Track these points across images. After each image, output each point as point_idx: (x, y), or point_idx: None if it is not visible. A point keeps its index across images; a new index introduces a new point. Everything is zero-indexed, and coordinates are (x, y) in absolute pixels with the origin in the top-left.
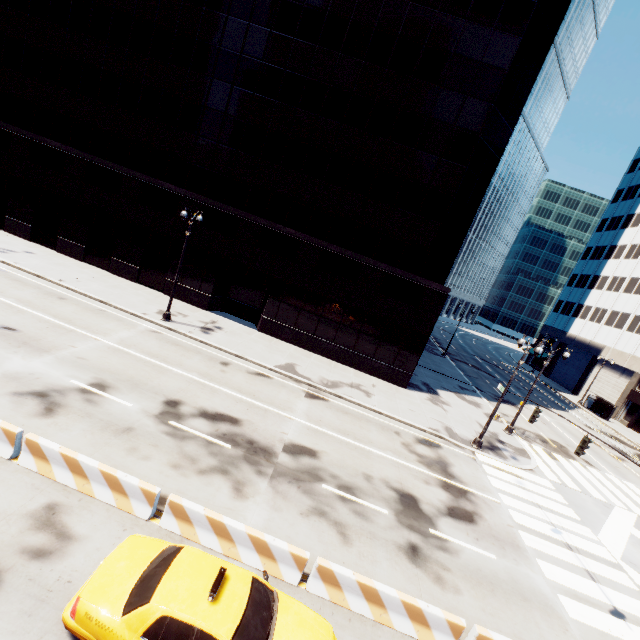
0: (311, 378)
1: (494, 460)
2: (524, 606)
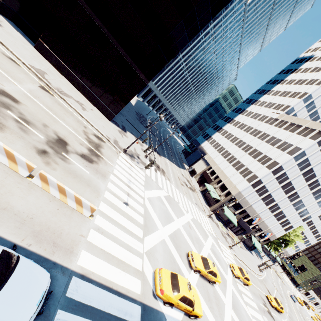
0: (51, 83)
1: (127, 158)
2: (85, 186)
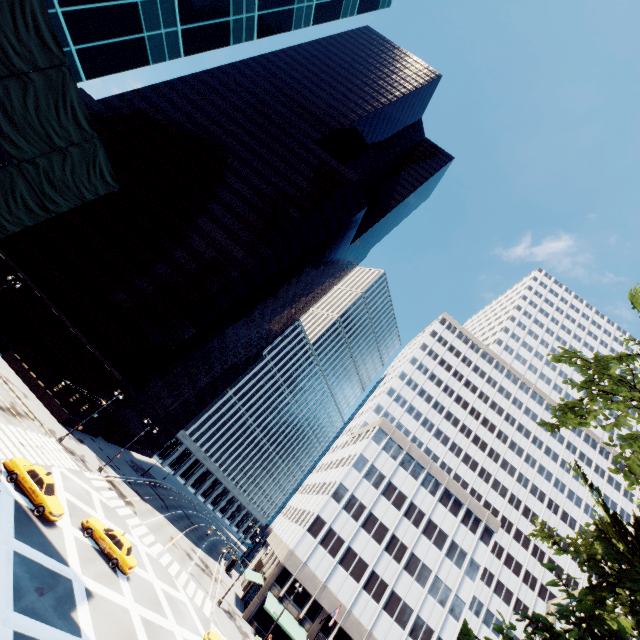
0: (1, 372)
1: (60, 446)
2: None
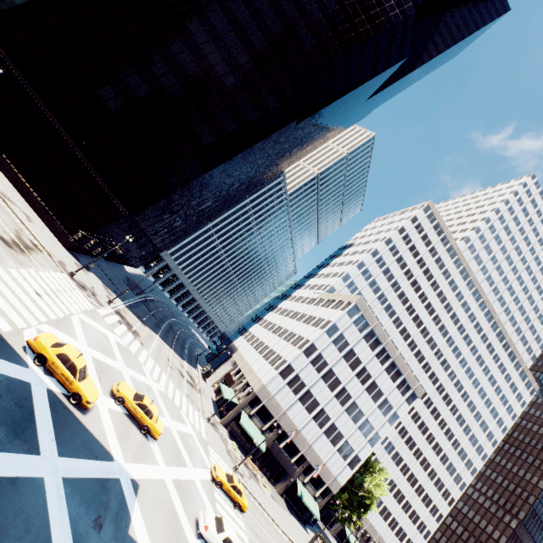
0: None
1: (72, 282)
2: None
